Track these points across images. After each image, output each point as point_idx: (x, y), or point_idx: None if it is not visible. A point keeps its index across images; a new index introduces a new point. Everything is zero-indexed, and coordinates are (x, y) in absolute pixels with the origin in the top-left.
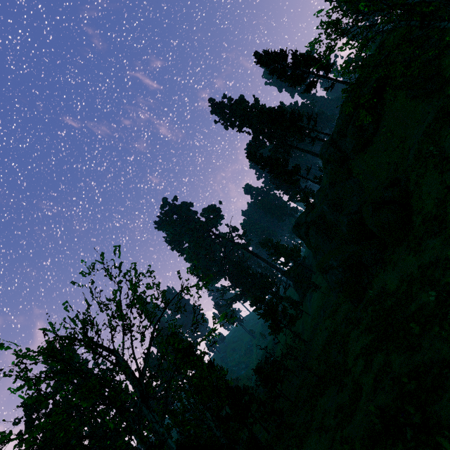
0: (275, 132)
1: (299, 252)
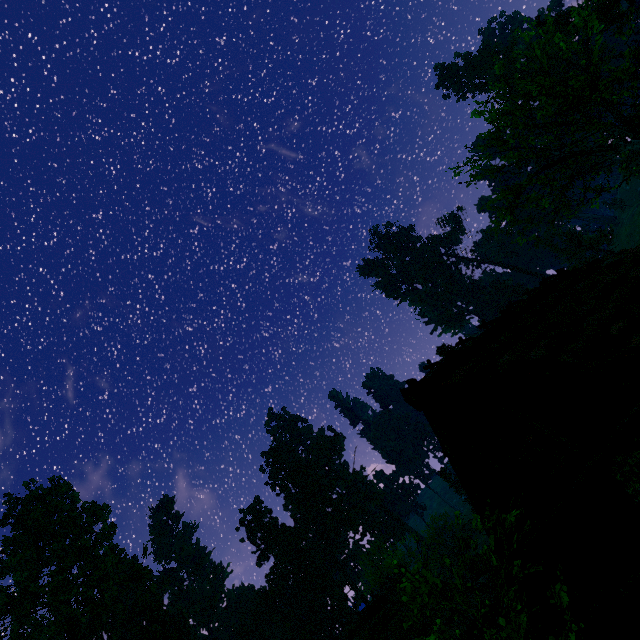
0: (551, 69)
1: (612, 237)
